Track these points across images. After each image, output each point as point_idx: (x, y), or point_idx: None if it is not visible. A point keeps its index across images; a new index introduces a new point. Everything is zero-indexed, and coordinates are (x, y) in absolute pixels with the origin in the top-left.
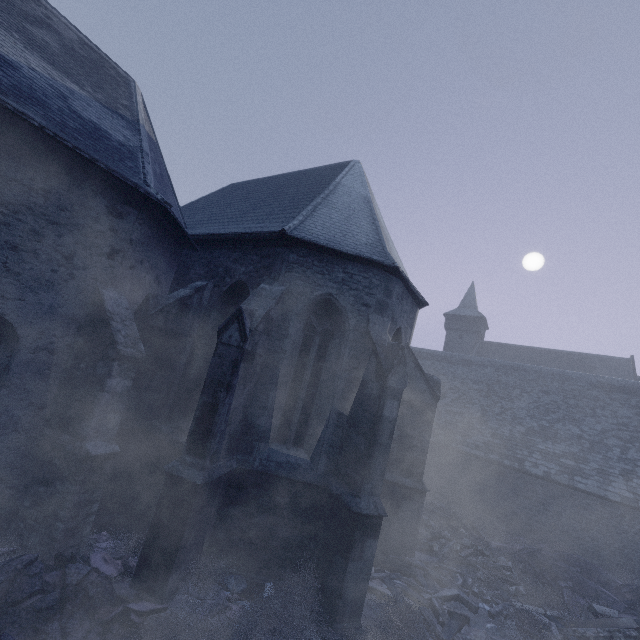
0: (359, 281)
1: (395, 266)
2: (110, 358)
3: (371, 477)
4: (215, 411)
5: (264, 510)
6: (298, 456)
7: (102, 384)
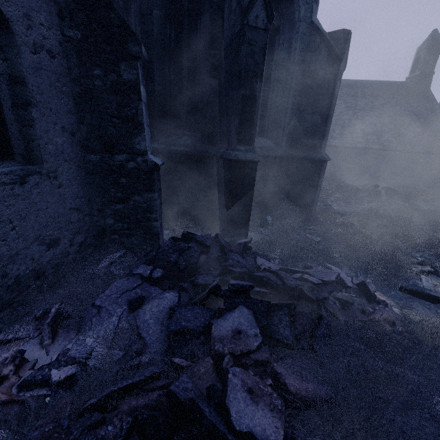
0: None
1: None
2: (134, 56)
3: (325, 139)
4: (254, 102)
5: (261, 179)
6: (265, 142)
7: (138, 92)
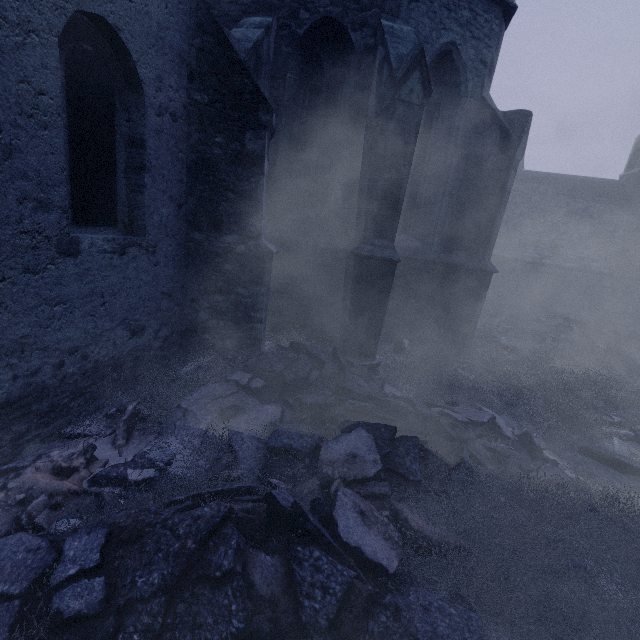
0: (481, 26)
1: (516, 6)
2: (263, 126)
3: (491, 244)
4: (400, 188)
5: (400, 288)
6: (410, 241)
7: (262, 165)
